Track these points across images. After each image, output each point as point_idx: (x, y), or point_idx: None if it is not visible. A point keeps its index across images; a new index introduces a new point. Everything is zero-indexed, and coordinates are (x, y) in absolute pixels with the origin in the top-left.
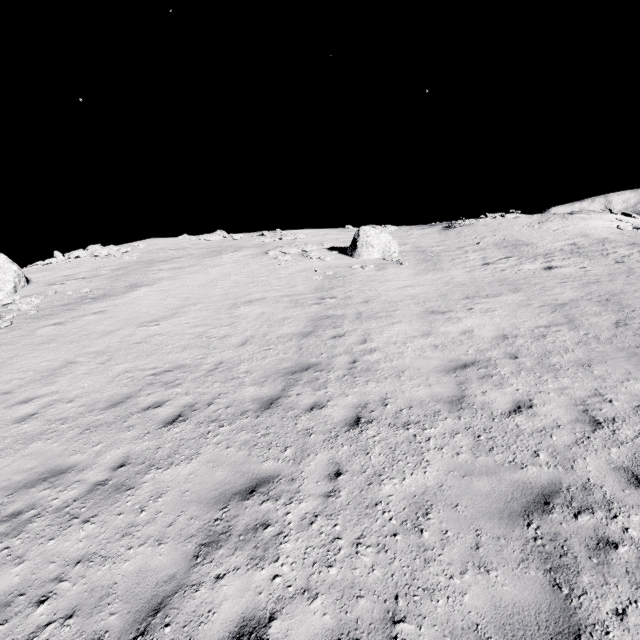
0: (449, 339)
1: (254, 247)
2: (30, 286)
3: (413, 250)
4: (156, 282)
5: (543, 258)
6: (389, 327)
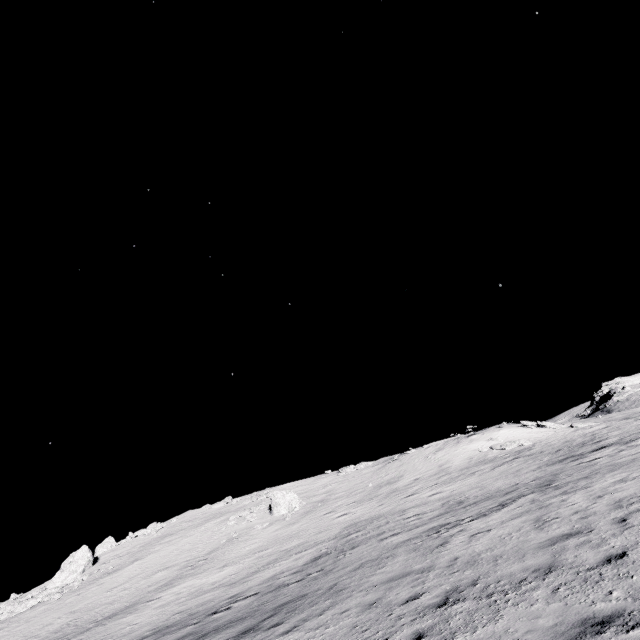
0: (192, 587)
1: (233, 511)
2: (94, 566)
3: (318, 500)
4: (147, 555)
5: (364, 502)
6: (188, 581)
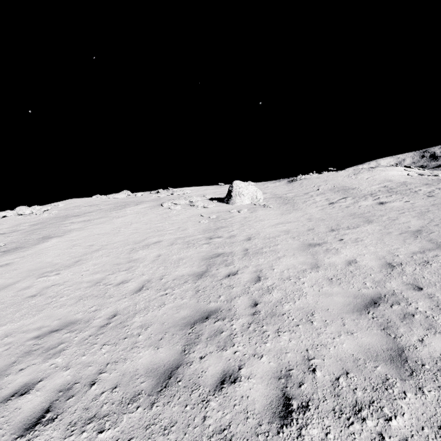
0: (339, 271)
1: (152, 201)
2: None
3: (273, 197)
4: (66, 233)
5: (371, 197)
6: (277, 262)
